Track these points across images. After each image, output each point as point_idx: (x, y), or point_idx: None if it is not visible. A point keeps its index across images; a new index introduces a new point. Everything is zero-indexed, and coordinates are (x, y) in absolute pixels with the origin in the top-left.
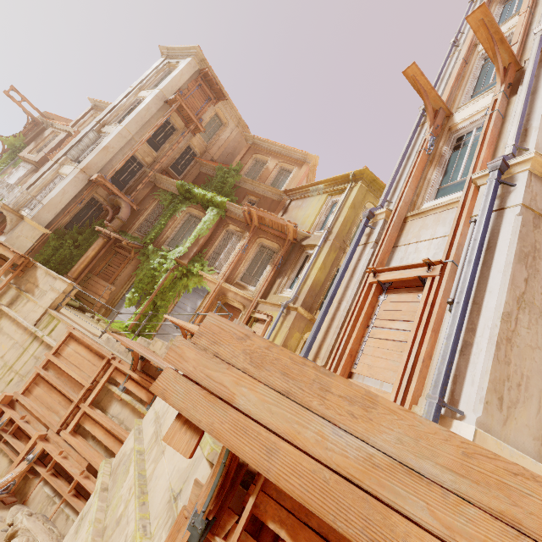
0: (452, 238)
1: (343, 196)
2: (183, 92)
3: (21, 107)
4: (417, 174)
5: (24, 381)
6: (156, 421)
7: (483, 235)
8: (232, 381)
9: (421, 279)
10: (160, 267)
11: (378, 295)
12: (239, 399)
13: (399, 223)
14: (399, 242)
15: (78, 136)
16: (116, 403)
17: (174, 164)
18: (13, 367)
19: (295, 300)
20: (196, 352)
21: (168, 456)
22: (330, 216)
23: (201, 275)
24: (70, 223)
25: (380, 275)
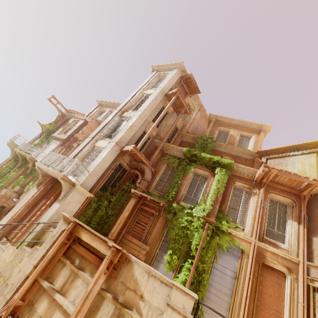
0: None
1: None
2: (173, 89)
3: (56, 107)
4: None
5: None
6: None
7: None
8: None
9: None
10: (189, 225)
11: None
12: None
13: None
14: None
15: (106, 120)
16: None
17: None
18: None
19: None
20: None
21: None
22: None
23: (230, 233)
24: (103, 185)
25: None
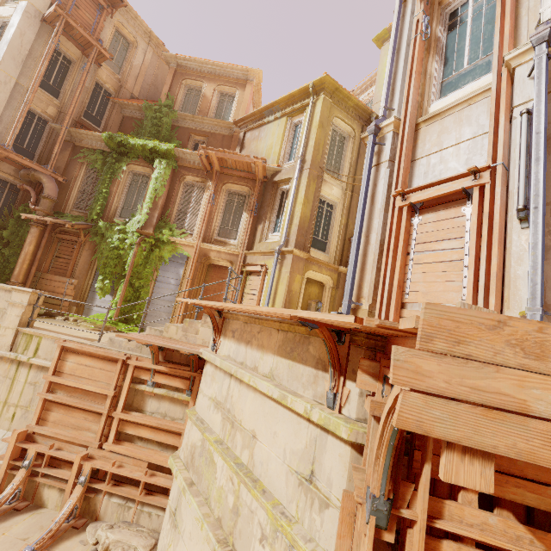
0: (493, 137)
1: (307, 115)
2: (61, 2)
3: None
4: (419, 69)
5: (30, 411)
6: (218, 407)
7: (546, 126)
8: (513, 386)
9: (465, 191)
10: (122, 244)
11: (410, 218)
12: (535, 405)
13: (412, 133)
14: (416, 155)
15: None
16: (150, 400)
17: (87, 112)
18: (8, 402)
19: (286, 243)
20: (438, 362)
21: (264, 440)
22: (296, 142)
23: (174, 241)
24: None
25: (411, 196)
